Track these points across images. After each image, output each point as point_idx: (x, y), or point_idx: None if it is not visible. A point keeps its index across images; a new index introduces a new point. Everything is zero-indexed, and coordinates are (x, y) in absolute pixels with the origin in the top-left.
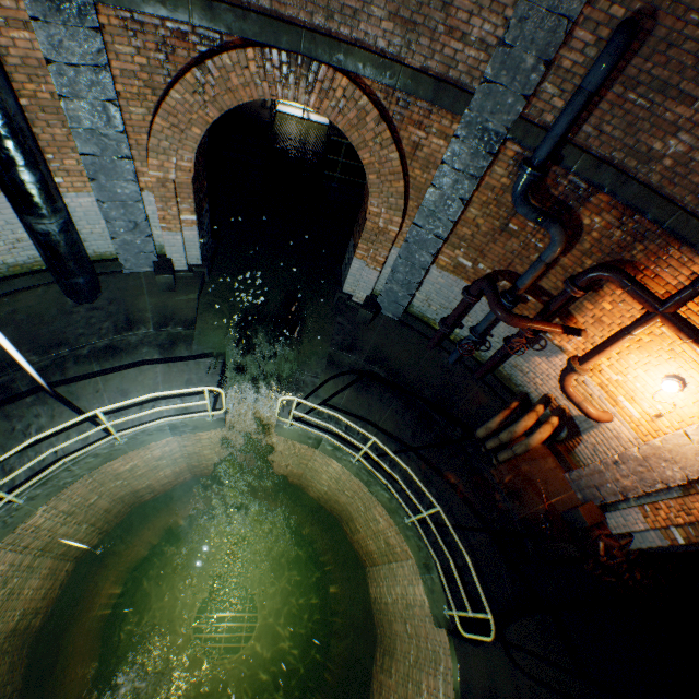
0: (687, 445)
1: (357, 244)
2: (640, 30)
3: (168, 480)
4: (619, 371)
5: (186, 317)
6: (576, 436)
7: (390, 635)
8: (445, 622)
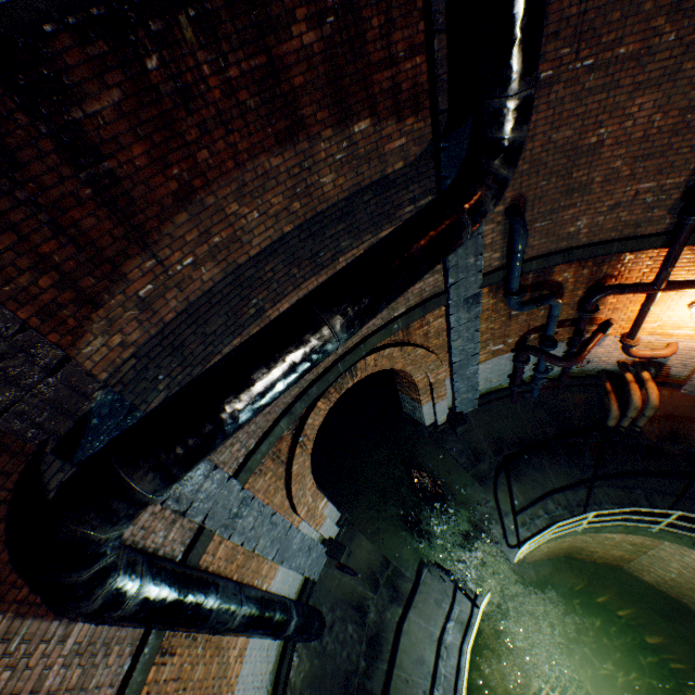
0: None
1: (418, 398)
2: (518, 205)
3: None
4: (654, 321)
5: (378, 561)
6: (662, 367)
7: None
8: None
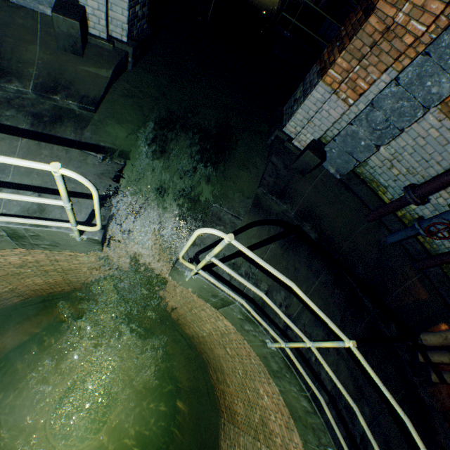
0: None
1: (333, 60)
2: None
3: (40, 289)
4: None
5: (86, 92)
6: None
7: None
8: None
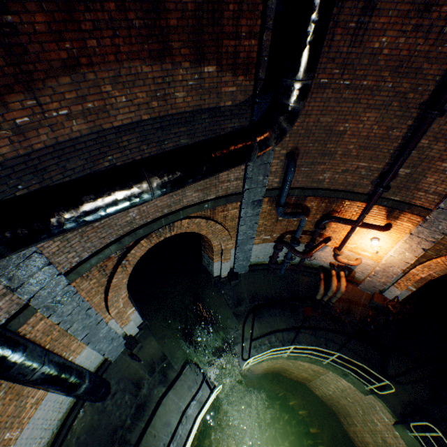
0: (394, 259)
1: (212, 257)
2: (294, 153)
3: None
4: (353, 243)
5: (159, 355)
6: (352, 271)
7: (341, 407)
8: (368, 392)
